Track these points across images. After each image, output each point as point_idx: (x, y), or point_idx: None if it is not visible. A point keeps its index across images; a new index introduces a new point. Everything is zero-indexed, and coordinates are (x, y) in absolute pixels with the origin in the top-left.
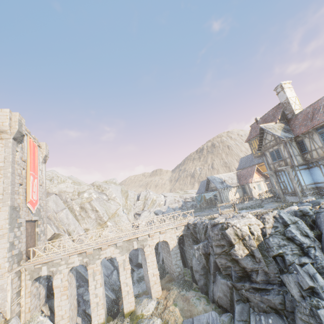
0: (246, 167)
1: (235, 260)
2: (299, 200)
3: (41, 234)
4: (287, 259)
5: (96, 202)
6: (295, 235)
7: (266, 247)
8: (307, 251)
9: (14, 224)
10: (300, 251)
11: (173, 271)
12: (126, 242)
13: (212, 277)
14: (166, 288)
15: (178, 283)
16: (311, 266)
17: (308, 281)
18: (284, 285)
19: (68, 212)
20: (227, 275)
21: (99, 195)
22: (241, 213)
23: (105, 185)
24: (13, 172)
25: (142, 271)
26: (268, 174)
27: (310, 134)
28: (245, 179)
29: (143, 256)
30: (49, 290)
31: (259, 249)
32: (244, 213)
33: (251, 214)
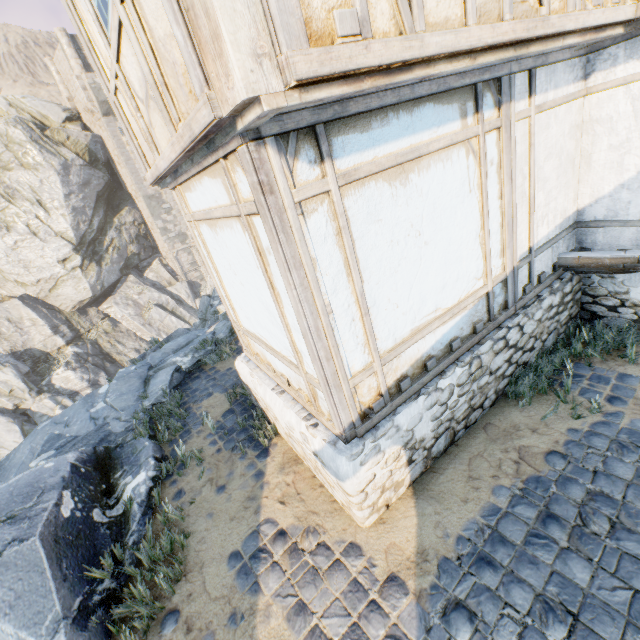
0: None
1: None
2: None
3: None
4: None
5: None
6: None
7: None
8: None
9: (159, 212)
10: None
11: None
12: None
13: None
14: None
15: None
16: None
17: None
18: None
19: None
20: None
21: None
22: None
23: None
24: (129, 159)
25: None
26: None
27: None
28: None
29: None
30: None
31: None
32: None
33: None
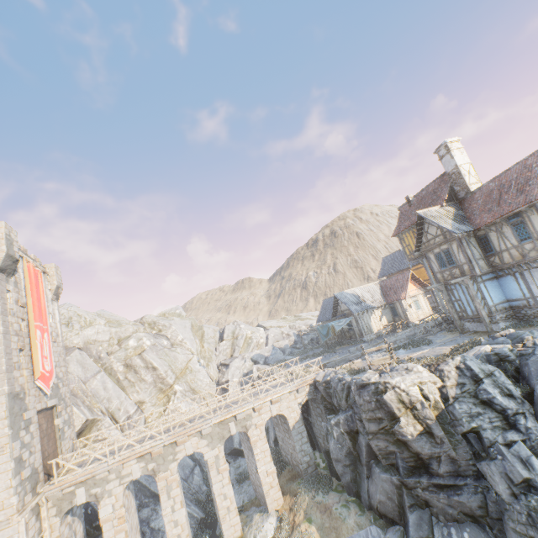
0: (394, 273)
1: (402, 442)
2: (487, 329)
3: (64, 427)
4: (485, 437)
5: (152, 353)
6: (494, 397)
7: (450, 419)
8: (514, 421)
9: (18, 424)
10: (503, 422)
11: (298, 462)
12: (218, 426)
13: (366, 469)
14: (289, 491)
15: (309, 481)
16: (522, 445)
17: (520, 471)
18: (483, 477)
19: (105, 378)
20: (389, 465)
21: (156, 339)
22: (399, 357)
23: (163, 320)
24: (7, 331)
25: (242, 462)
26: (428, 283)
27: (498, 226)
28: (394, 293)
29: (246, 443)
30: (90, 522)
31: (440, 423)
32: (410, 364)
33: (419, 363)
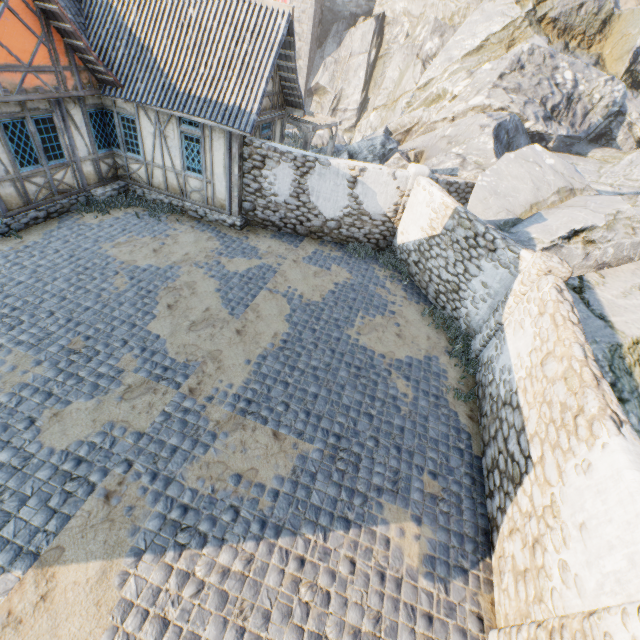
0: None
1: None
2: None
3: None
4: None
5: (402, 55)
6: None
7: None
8: None
9: None
10: None
11: None
12: None
13: None
14: None
15: None
16: None
17: None
18: None
19: (364, 62)
20: None
21: (429, 36)
22: None
23: None
24: None
25: None
26: None
27: None
28: None
29: None
30: None
31: None
32: None
33: None
